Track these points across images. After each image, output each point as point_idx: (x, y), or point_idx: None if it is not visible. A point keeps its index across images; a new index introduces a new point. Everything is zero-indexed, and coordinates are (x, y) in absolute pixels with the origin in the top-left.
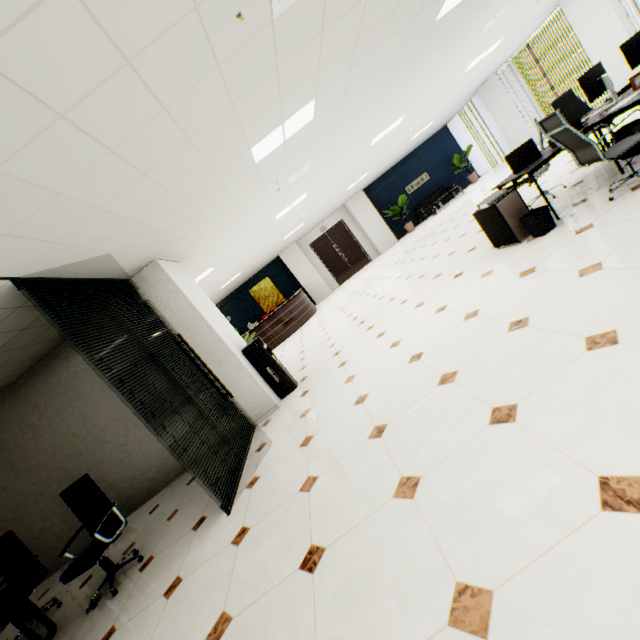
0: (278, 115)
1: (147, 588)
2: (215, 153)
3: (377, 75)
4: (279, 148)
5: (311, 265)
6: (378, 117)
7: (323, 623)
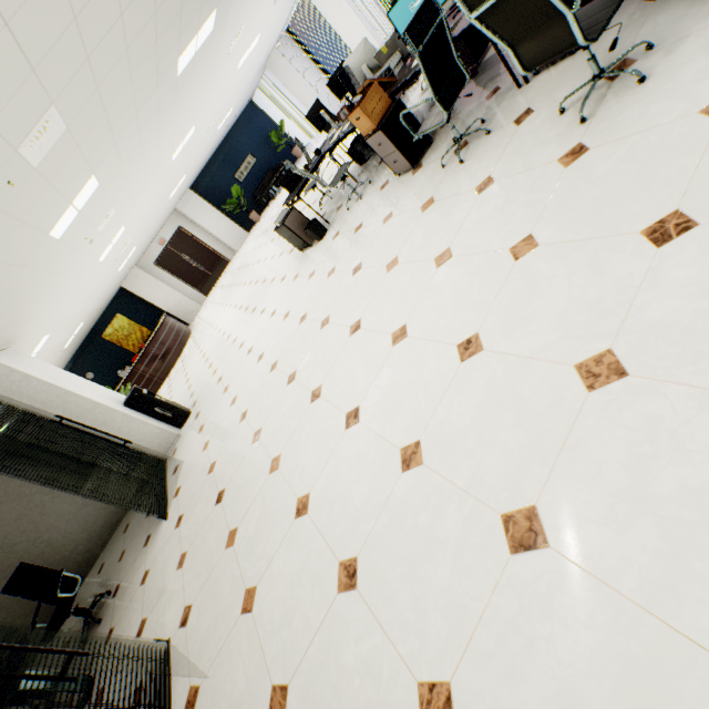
0: (65, 203)
1: (126, 596)
2: (18, 255)
3: (145, 129)
4: (76, 218)
5: (166, 285)
6: (166, 143)
7: (229, 513)
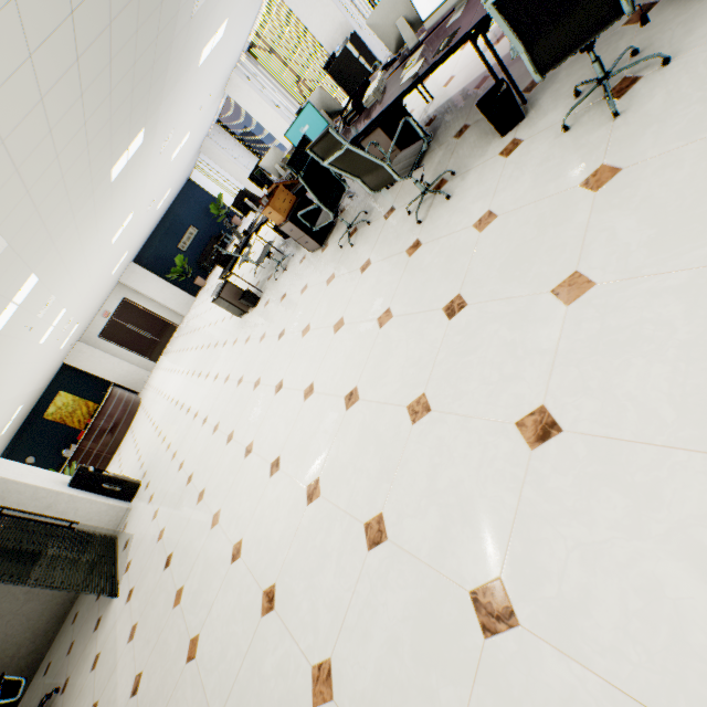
0: (5, 301)
1: (76, 687)
2: None
3: (83, 226)
4: (16, 311)
5: (112, 357)
6: (105, 232)
7: (176, 574)
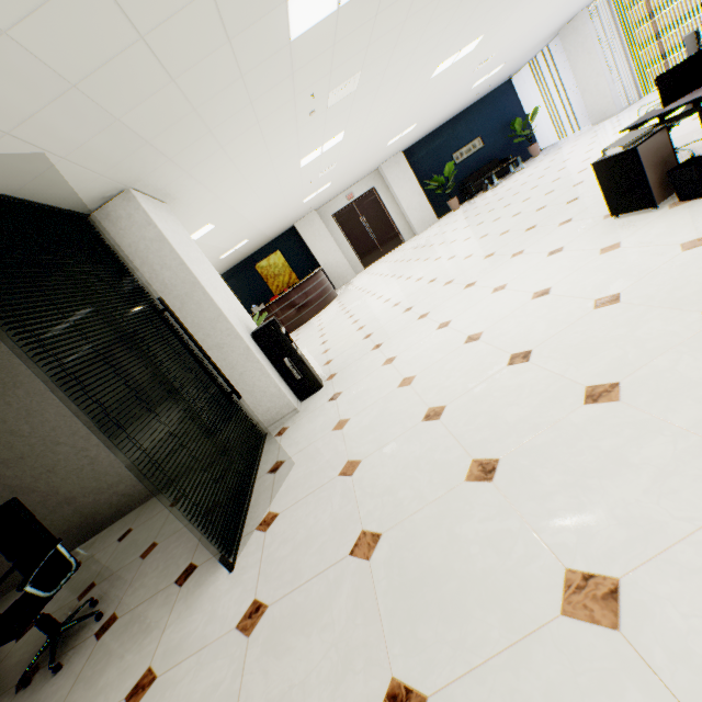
0: None
1: (102, 675)
2: None
3: None
4: (328, 21)
5: (333, 241)
6: (457, 22)
7: None
